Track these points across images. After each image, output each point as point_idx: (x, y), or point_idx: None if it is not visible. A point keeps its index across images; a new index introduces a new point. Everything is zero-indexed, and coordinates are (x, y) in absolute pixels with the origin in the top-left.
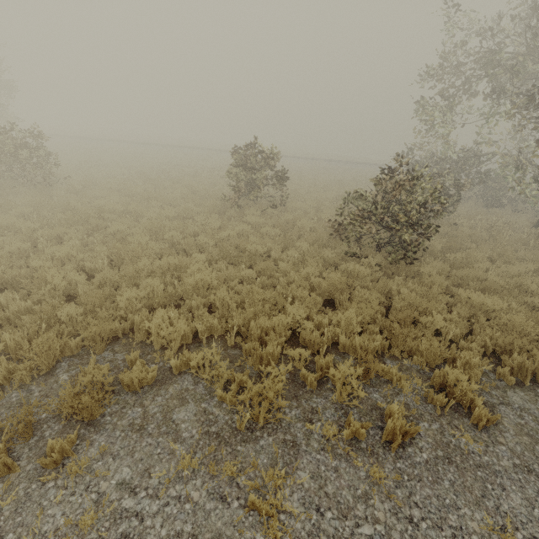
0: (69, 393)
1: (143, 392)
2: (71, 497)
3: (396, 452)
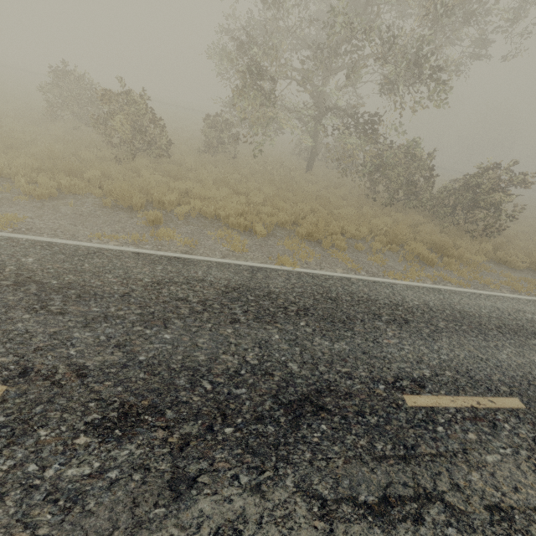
0: None
1: None
2: None
3: None
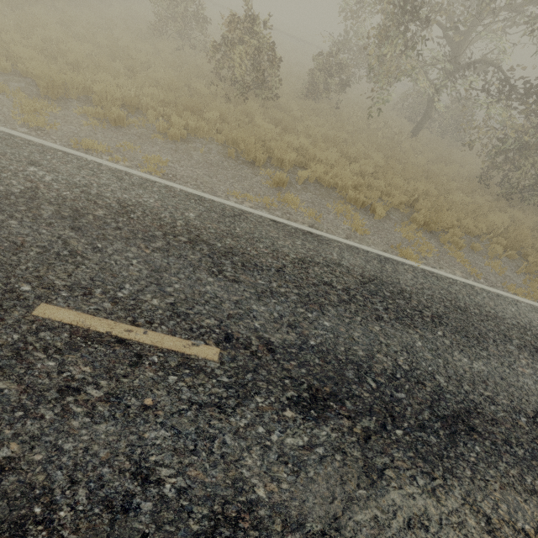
0: None
1: None
2: None
3: (116, 127)
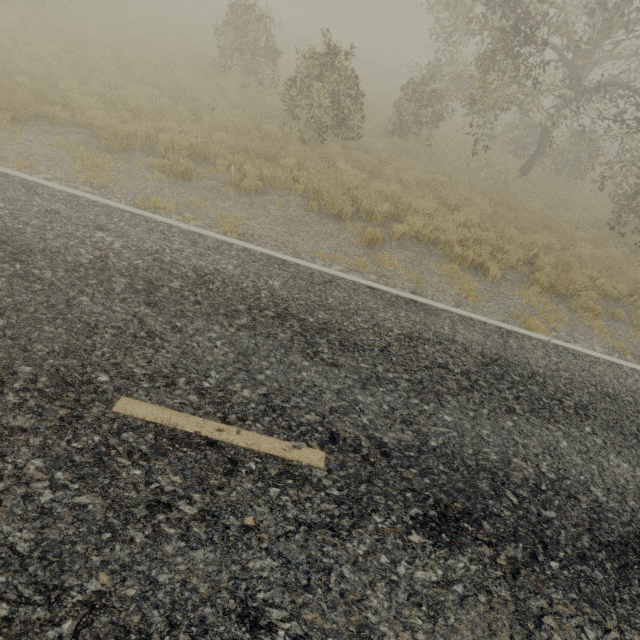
0: (7, 99)
1: (57, 125)
2: (1, 134)
3: (183, 180)
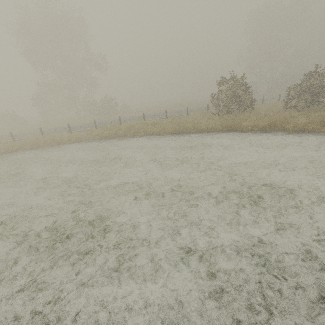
0: None
1: None
2: None
3: None
